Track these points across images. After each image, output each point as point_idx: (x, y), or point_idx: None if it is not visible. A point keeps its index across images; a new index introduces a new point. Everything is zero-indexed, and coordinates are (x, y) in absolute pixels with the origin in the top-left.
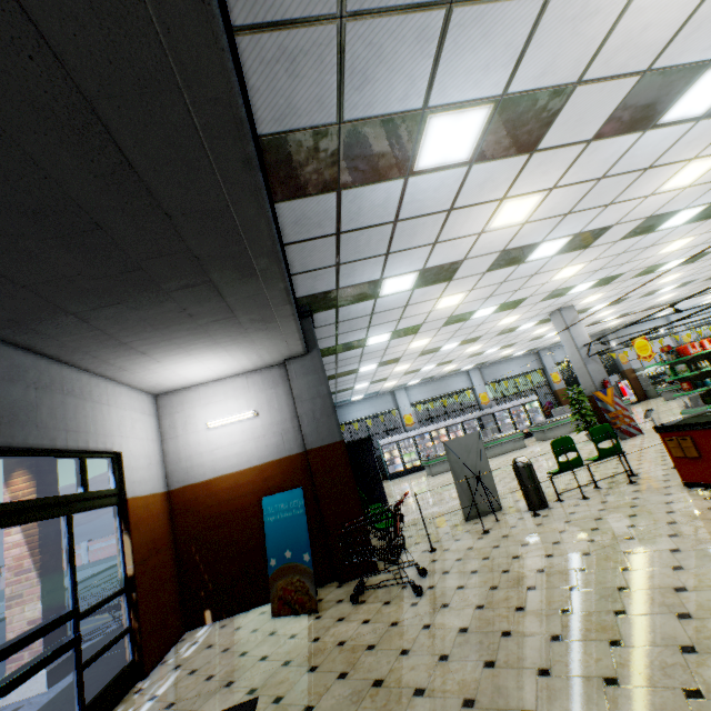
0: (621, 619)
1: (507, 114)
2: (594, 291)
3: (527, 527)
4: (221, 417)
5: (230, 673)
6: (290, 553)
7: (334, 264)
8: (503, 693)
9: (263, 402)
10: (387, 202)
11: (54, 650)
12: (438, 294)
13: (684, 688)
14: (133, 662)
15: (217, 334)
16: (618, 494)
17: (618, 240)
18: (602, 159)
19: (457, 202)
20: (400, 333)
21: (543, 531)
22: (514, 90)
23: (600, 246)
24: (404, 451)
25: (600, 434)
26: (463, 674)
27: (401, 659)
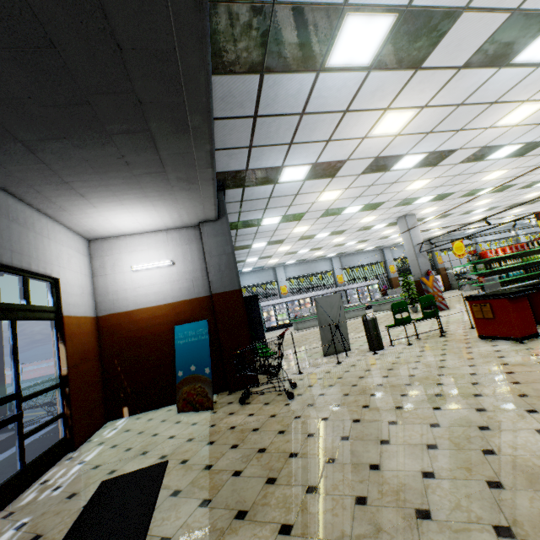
0: (438, 412)
1: (406, 27)
2: (432, 204)
3: (369, 360)
4: (144, 263)
5: (145, 447)
6: (194, 367)
7: (248, 146)
8: (356, 454)
9: (179, 255)
10: (298, 94)
11: (0, 421)
12: (322, 188)
13: (483, 449)
14: (65, 439)
15: (147, 188)
16: (433, 343)
17: (458, 163)
18: (465, 87)
19: (352, 105)
20: (288, 218)
21: (381, 363)
22: (417, 3)
23: (445, 166)
24: (278, 312)
25: (426, 302)
26: (326, 444)
27: (279, 436)
